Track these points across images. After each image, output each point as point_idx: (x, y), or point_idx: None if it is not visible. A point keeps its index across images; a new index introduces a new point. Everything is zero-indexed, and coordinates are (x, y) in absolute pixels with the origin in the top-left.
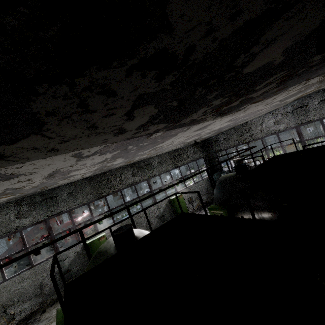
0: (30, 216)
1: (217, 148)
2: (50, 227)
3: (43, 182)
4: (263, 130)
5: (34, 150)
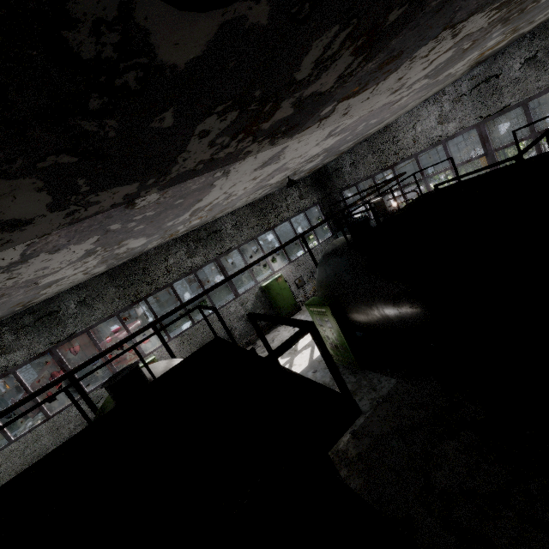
0: (22, 347)
1: (341, 182)
2: (61, 360)
3: None
4: (418, 138)
5: None
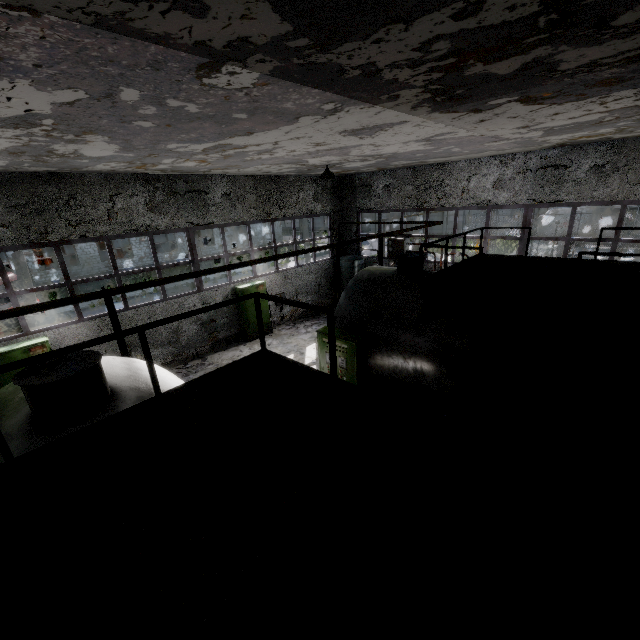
0: None
1: (364, 202)
2: None
3: None
4: (467, 192)
5: None
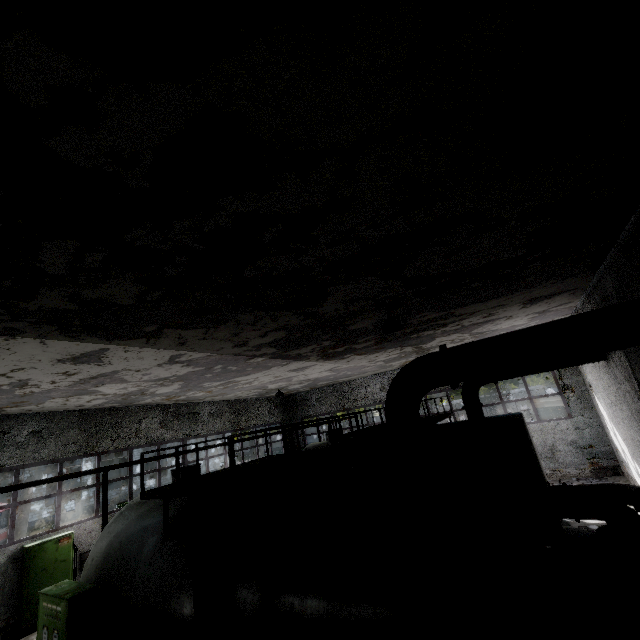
0: None
1: (304, 411)
2: None
3: (55, 388)
4: (368, 395)
5: (178, 338)
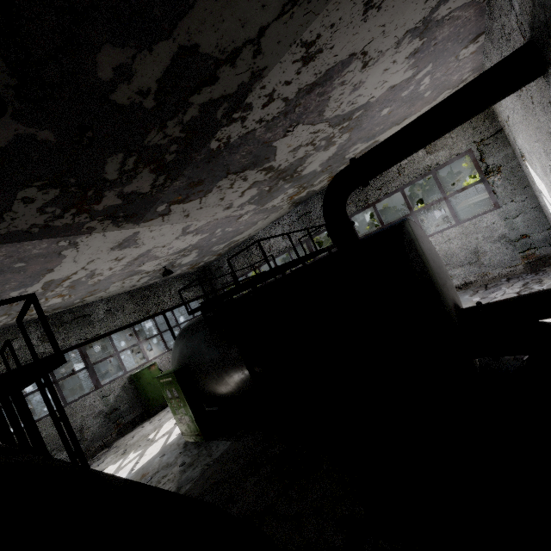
0: None
1: (222, 279)
2: None
3: None
4: (272, 247)
5: None
